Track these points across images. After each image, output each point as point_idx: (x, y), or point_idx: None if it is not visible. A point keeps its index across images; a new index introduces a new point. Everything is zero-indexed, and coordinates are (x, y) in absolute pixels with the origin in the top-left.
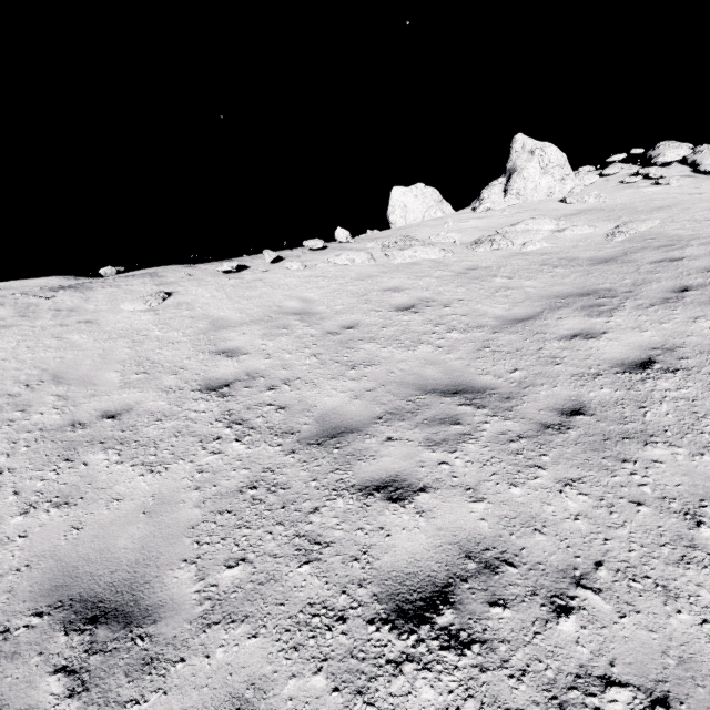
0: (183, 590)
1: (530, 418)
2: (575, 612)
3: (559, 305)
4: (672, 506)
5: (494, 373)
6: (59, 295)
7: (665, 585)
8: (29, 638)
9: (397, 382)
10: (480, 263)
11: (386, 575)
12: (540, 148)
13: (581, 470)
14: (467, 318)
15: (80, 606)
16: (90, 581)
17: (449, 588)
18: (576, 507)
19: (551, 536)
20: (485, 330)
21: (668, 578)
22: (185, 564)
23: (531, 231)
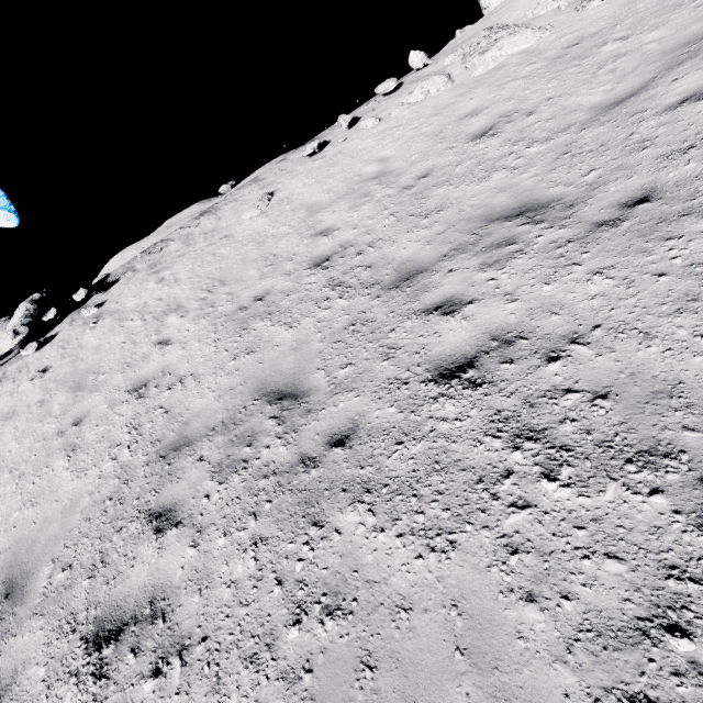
0: (319, 382)
1: (586, 221)
2: (562, 359)
3: (683, 58)
4: (696, 270)
5: (566, 182)
6: (201, 222)
7: (648, 332)
8: (255, 409)
9: (465, 219)
10: (587, 30)
11: (435, 358)
12: None
13: (617, 258)
14: (553, 122)
15: (273, 395)
16: (274, 385)
17: (475, 359)
18: (596, 290)
19: (565, 315)
20: (571, 130)
21: (654, 327)
22: (319, 370)
23: None
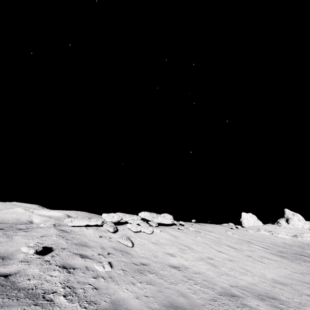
0: None
1: None
2: None
3: None
4: None
5: None
6: (200, 225)
7: None
8: None
9: None
10: (305, 242)
11: None
12: (295, 214)
13: None
14: None
15: None
16: None
17: None
18: None
19: None
20: None
21: None
22: None
23: (309, 236)
